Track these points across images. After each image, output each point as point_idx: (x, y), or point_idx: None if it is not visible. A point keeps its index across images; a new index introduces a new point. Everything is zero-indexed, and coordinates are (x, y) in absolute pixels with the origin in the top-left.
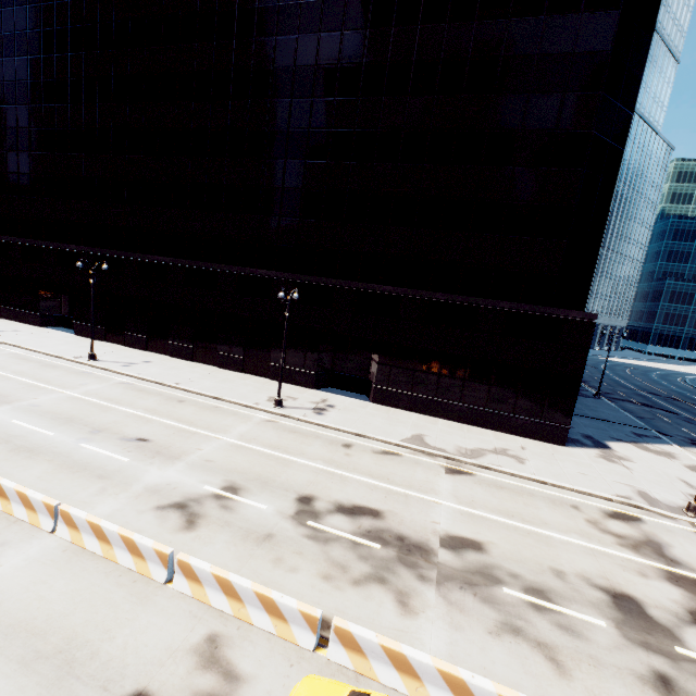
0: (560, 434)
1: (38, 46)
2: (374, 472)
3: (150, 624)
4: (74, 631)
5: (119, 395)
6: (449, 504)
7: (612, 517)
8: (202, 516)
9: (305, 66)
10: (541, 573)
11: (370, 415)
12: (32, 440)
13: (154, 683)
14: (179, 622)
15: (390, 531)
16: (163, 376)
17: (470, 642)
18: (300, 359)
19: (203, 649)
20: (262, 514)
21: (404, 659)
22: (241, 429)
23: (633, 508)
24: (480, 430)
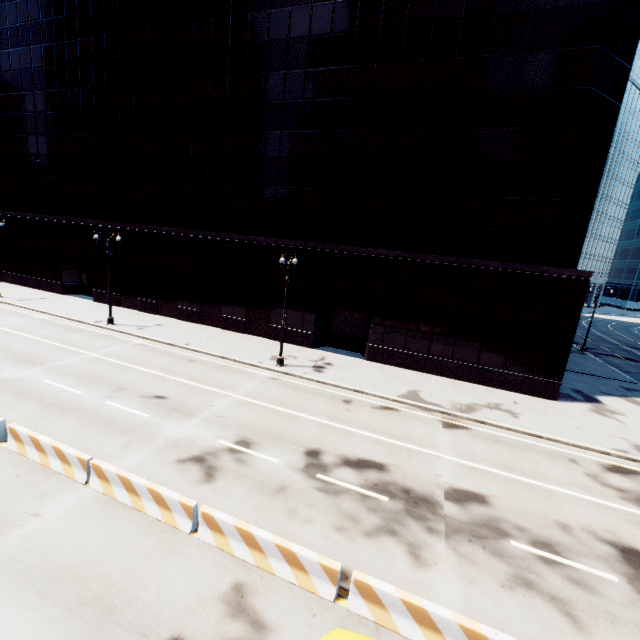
0: (552, 389)
1: (50, 34)
2: (375, 427)
3: (180, 573)
4: (111, 578)
5: (136, 356)
6: (449, 457)
7: (611, 470)
8: (219, 468)
9: (298, 38)
10: (546, 527)
11: (366, 372)
12: (62, 398)
13: (188, 630)
14: (206, 571)
15: (396, 484)
16: (174, 338)
17: (484, 595)
18: (298, 320)
19: (230, 598)
20: (274, 468)
21: (424, 613)
22: (248, 386)
23: (631, 462)
24: (471, 385)
